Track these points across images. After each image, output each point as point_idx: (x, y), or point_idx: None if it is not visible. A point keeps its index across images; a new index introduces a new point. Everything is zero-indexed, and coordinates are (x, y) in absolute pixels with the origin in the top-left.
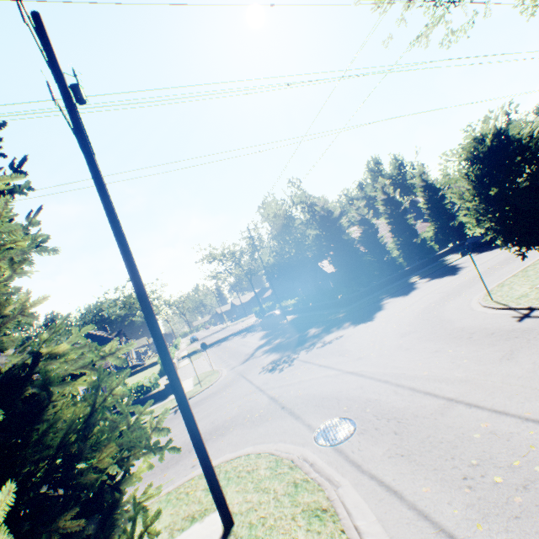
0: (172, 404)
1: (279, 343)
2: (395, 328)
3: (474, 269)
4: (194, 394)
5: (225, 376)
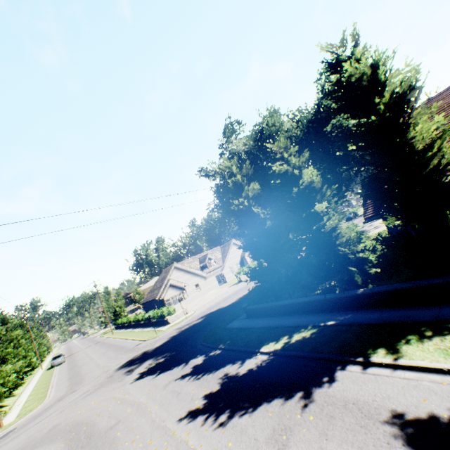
0: (148, 337)
1: (197, 324)
2: (79, 413)
3: (166, 448)
4: (148, 339)
5: (163, 334)
